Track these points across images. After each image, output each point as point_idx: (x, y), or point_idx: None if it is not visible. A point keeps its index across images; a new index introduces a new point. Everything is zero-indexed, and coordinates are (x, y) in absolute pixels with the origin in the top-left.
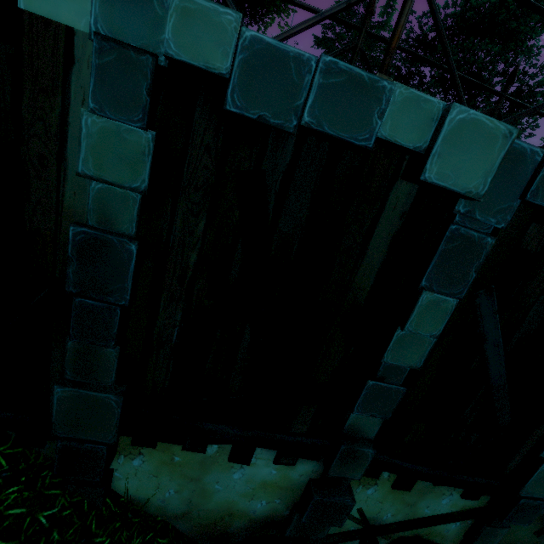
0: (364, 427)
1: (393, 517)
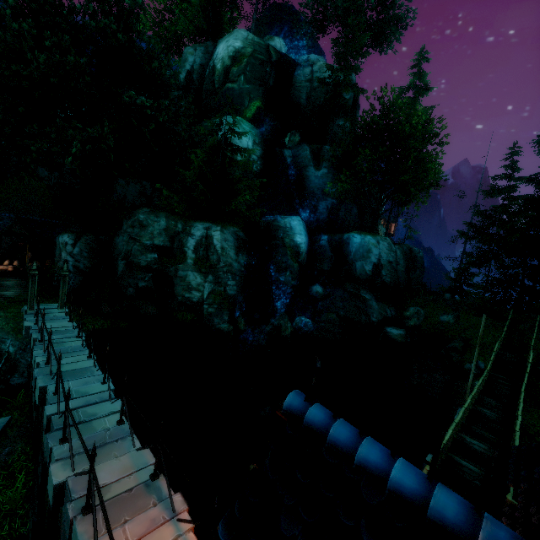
0: None
1: None
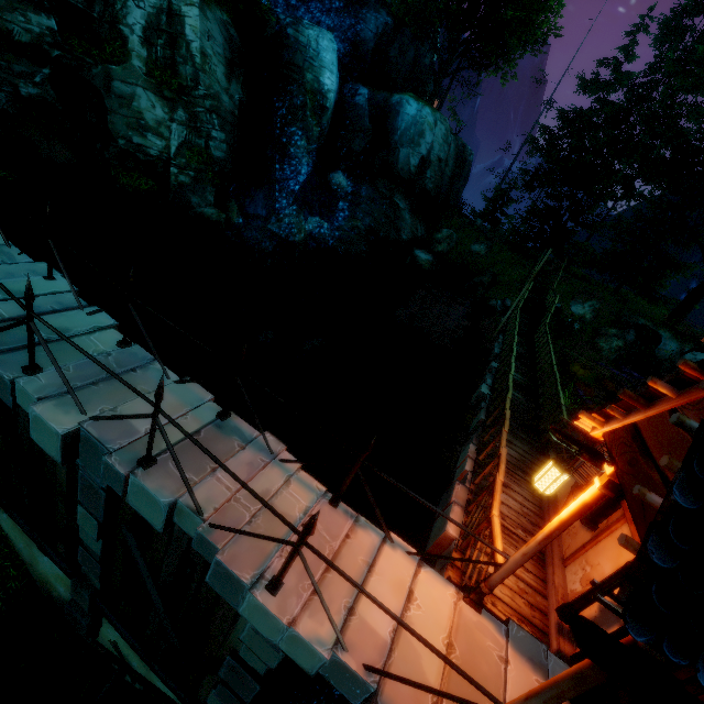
0: (92, 577)
1: (139, 668)
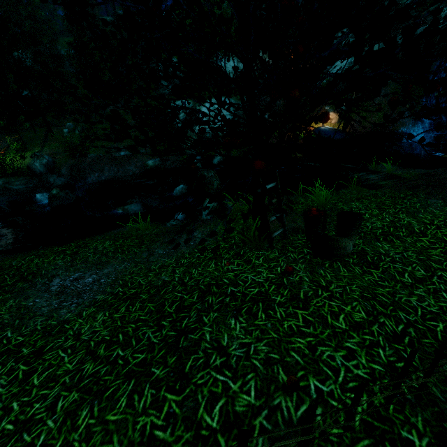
0: None
1: None
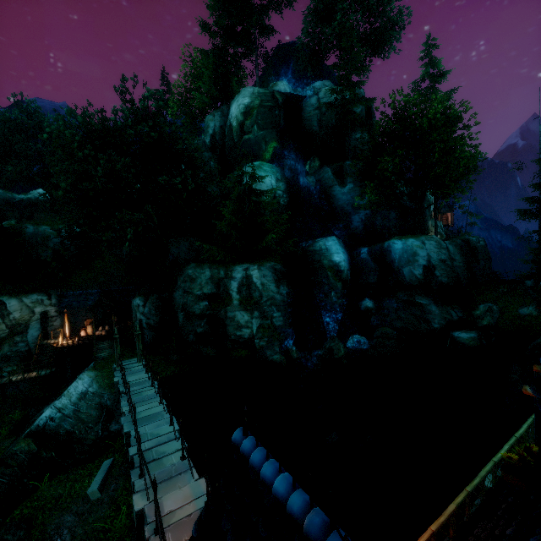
0: None
1: None
